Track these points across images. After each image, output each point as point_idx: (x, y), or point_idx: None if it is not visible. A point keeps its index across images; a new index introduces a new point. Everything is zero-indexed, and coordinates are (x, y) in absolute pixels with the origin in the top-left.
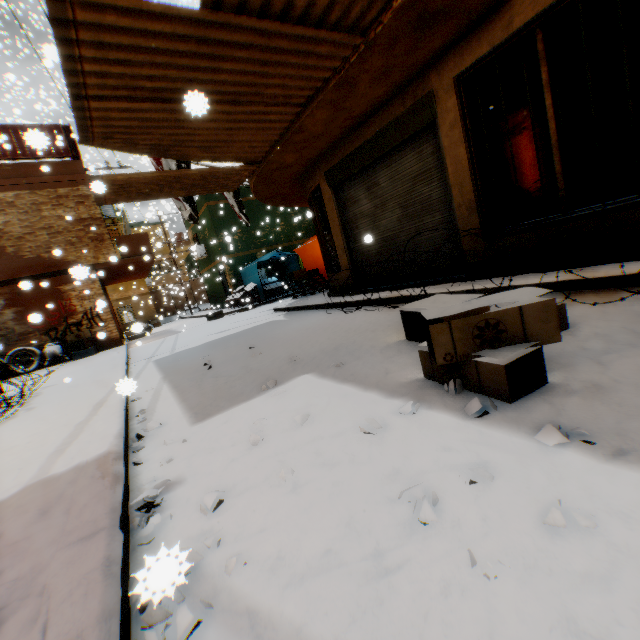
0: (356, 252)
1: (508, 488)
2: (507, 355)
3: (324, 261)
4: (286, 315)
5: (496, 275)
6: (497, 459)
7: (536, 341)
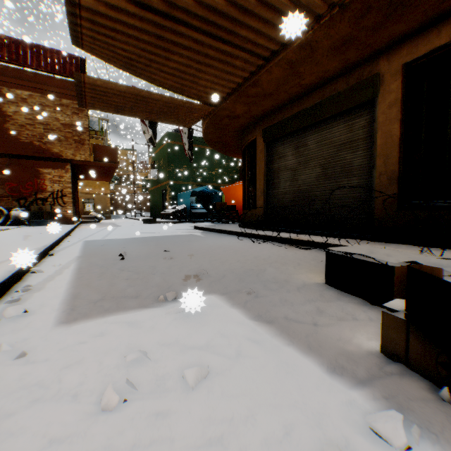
0: (272, 196)
1: None
2: None
3: (243, 199)
4: (203, 233)
5: (404, 242)
6: None
7: None
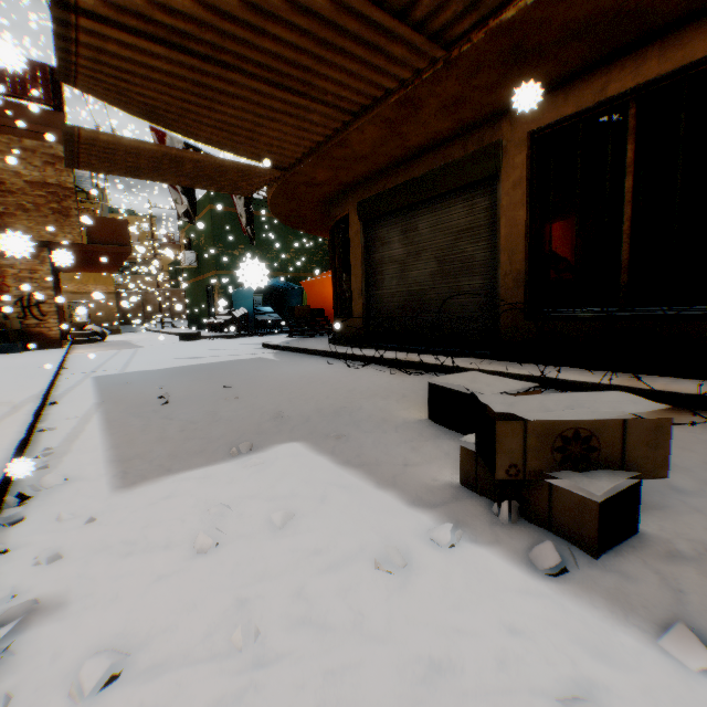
0: (374, 300)
1: None
2: (602, 487)
3: (334, 302)
4: (277, 354)
5: (532, 361)
6: (609, 679)
7: (635, 471)
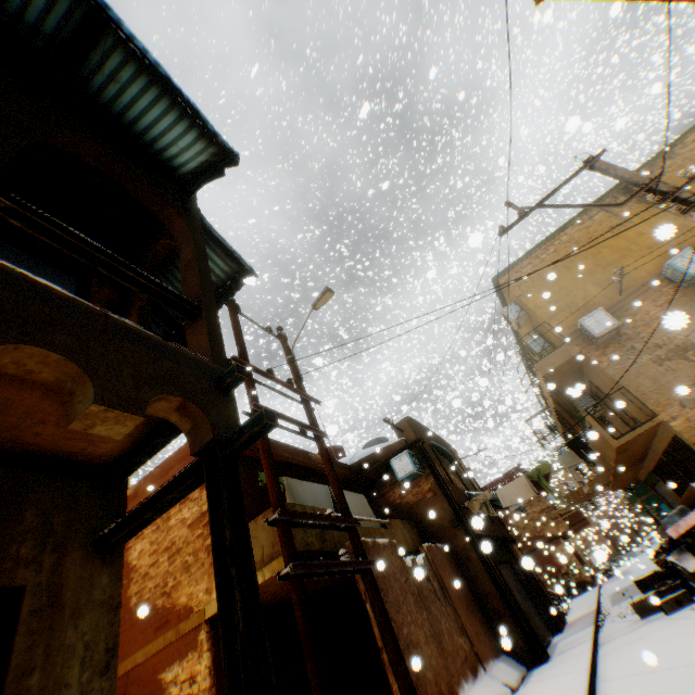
0: None
1: None
2: None
3: None
4: None
5: None
6: None
7: None
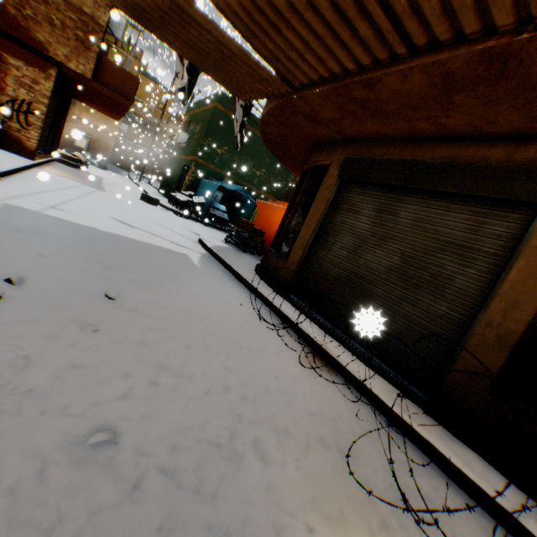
0: (315, 258)
1: None
2: None
3: (276, 235)
4: (203, 258)
5: (476, 449)
6: None
7: None
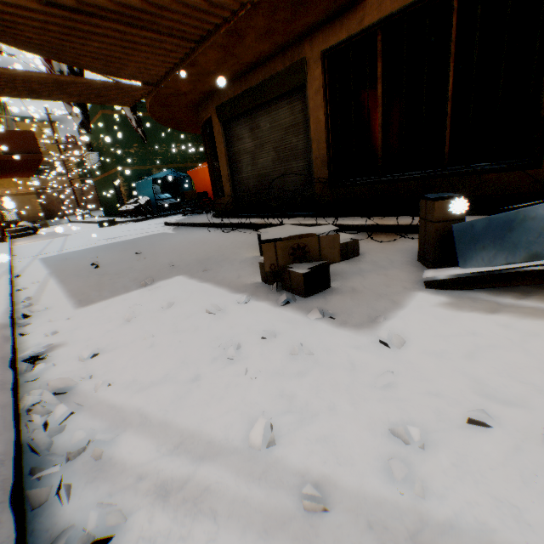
0: (238, 182)
1: (281, 340)
2: (306, 267)
3: (212, 186)
4: (174, 229)
5: (334, 215)
6: (282, 327)
7: (327, 260)
